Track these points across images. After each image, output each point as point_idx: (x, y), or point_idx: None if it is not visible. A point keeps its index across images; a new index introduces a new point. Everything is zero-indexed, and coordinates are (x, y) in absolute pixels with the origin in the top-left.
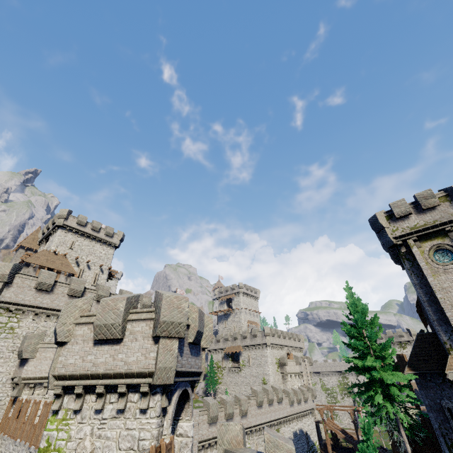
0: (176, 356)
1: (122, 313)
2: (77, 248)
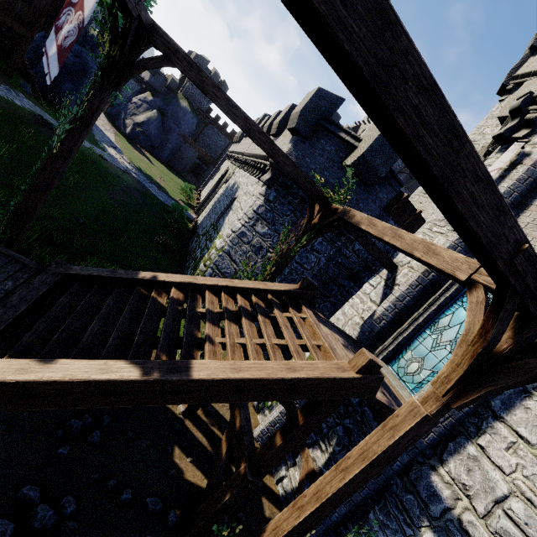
0: None
1: None
2: None
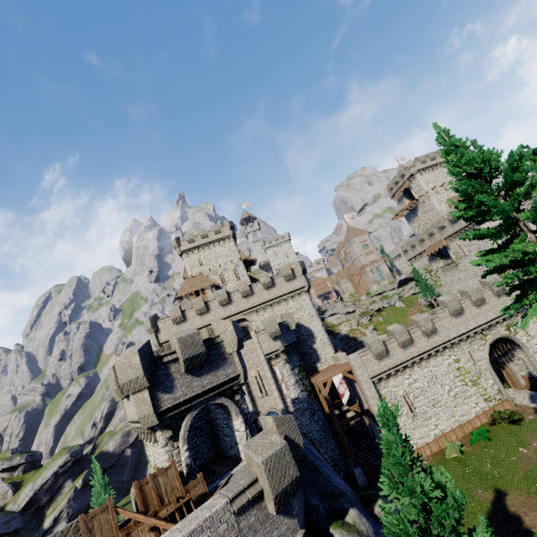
0: (150, 403)
1: (114, 381)
2: (205, 261)
